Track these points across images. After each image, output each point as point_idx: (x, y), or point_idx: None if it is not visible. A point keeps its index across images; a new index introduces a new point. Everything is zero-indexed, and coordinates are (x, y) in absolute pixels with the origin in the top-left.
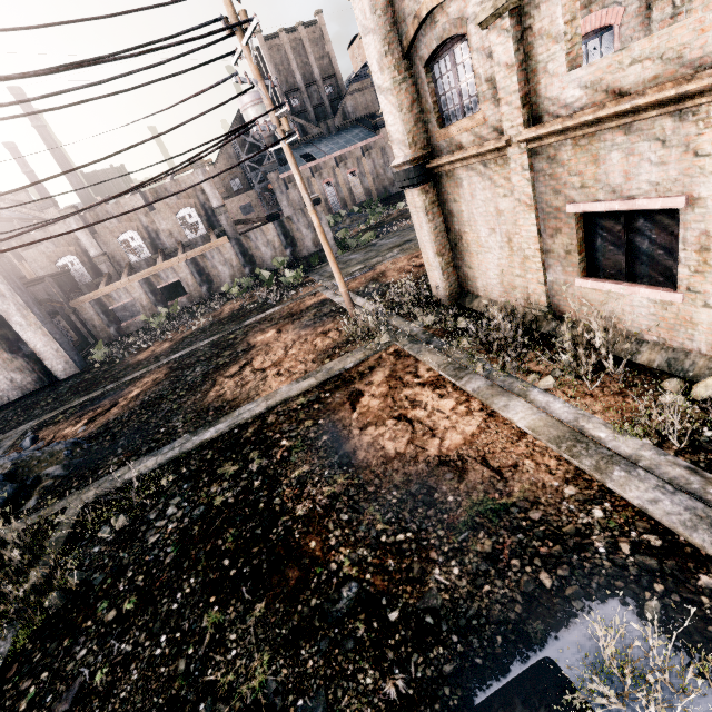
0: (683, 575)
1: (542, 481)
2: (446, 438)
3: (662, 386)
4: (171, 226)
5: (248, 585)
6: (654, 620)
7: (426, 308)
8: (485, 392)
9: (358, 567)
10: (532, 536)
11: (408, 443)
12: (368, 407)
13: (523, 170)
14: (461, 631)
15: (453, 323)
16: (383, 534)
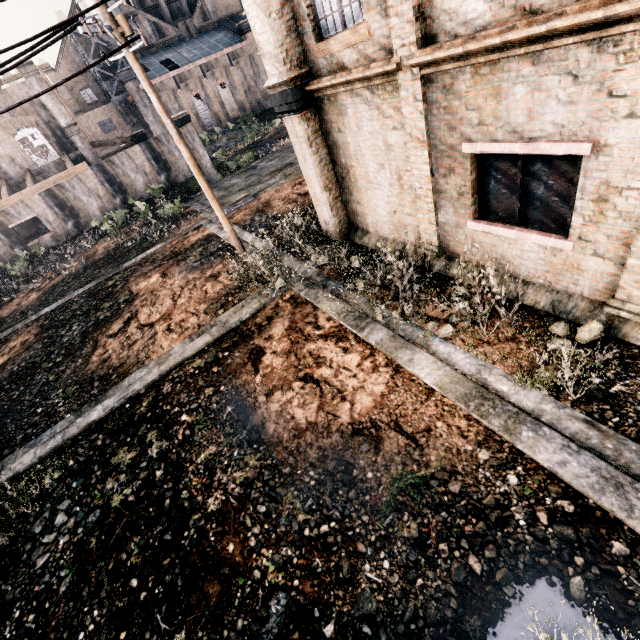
0: (598, 544)
1: (456, 446)
2: (356, 402)
3: (550, 330)
4: (11, 150)
5: (163, 611)
6: (581, 599)
7: (317, 245)
8: (389, 344)
9: (284, 573)
10: (455, 513)
11: (319, 410)
12: (272, 368)
13: (415, 101)
14: (400, 639)
15: (346, 262)
16: (305, 527)
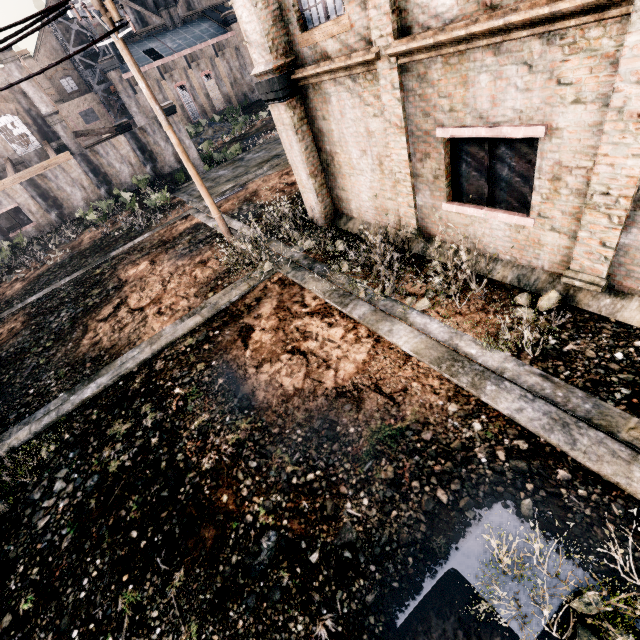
0: (546, 472)
1: (429, 401)
2: (340, 369)
3: (515, 301)
4: None
5: (163, 555)
6: (529, 516)
7: (304, 231)
8: (370, 318)
9: (274, 515)
10: (427, 457)
11: (305, 377)
12: (261, 343)
13: (393, 89)
14: (377, 559)
15: (332, 246)
16: (293, 476)
